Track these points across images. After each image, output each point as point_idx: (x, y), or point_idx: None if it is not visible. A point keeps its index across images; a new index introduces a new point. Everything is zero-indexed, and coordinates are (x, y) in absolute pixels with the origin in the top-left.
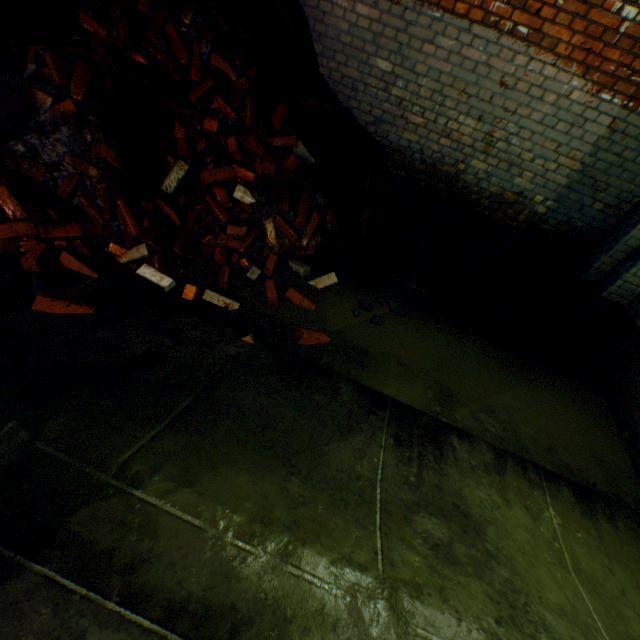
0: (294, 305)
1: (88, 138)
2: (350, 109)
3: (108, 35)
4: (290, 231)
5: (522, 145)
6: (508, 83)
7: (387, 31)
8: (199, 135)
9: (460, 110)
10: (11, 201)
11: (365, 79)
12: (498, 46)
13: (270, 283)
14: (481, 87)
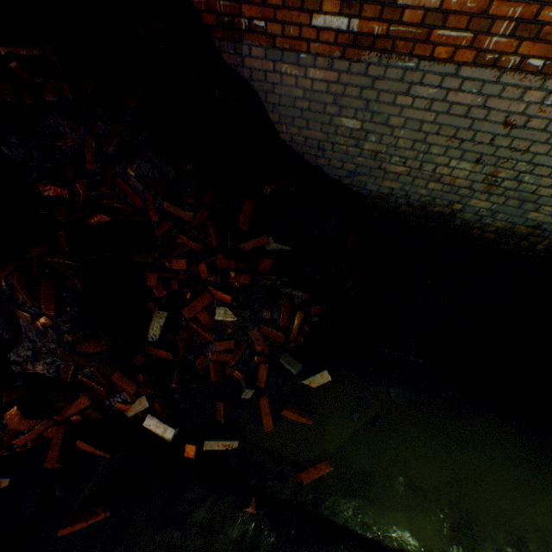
0: (291, 422)
1: (70, 340)
2: (319, 166)
3: (69, 193)
4: (276, 332)
5: (538, 181)
6: (515, 122)
7: (349, 90)
8: (171, 272)
9: (451, 155)
10: (23, 422)
11: (331, 138)
12: (499, 85)
13: (264, 403)
14: (477, 130)
